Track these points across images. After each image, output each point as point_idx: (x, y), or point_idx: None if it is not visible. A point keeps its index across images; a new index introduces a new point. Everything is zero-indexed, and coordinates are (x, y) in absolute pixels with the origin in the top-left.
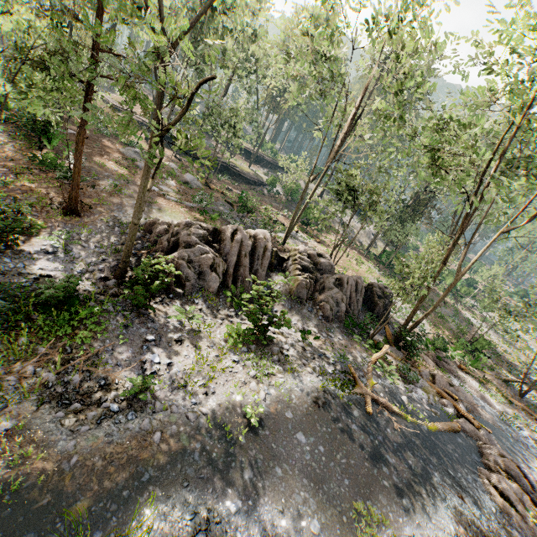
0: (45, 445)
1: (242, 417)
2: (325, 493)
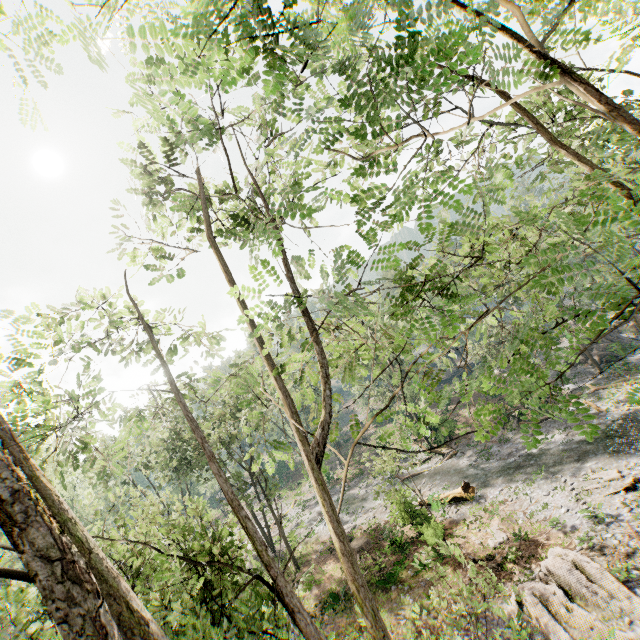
0: None
1: None
2: None
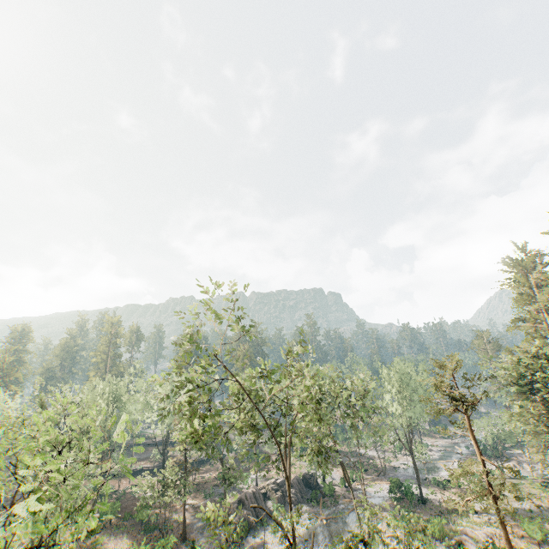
0: None
1: None
2: (322, 544)
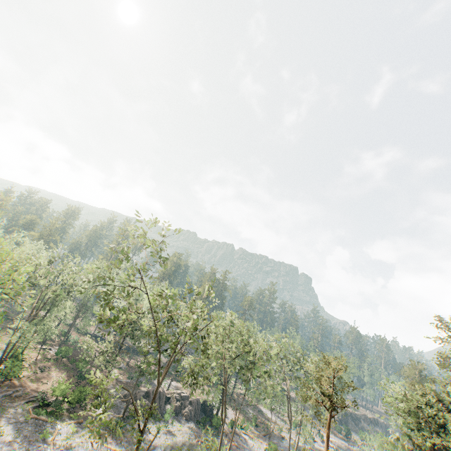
0: (133, 449)
1: (166, 445)
2: None
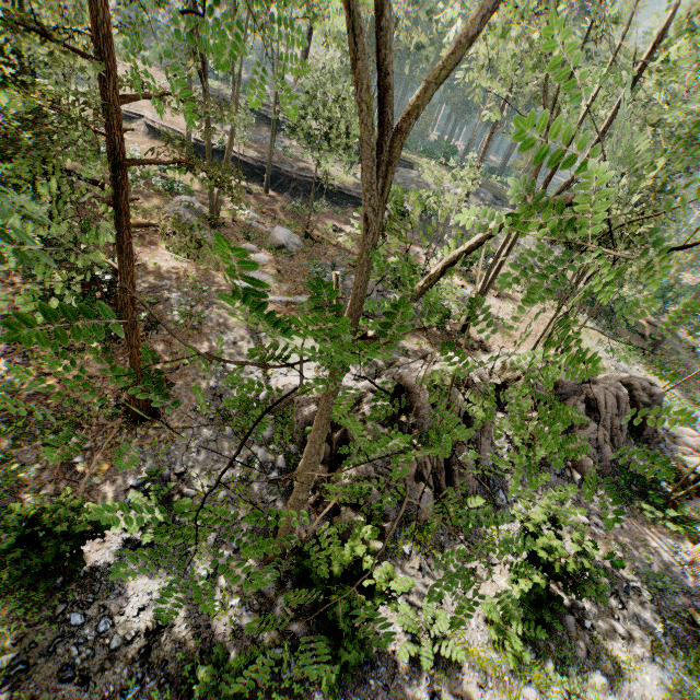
0: None
1: None
2: None
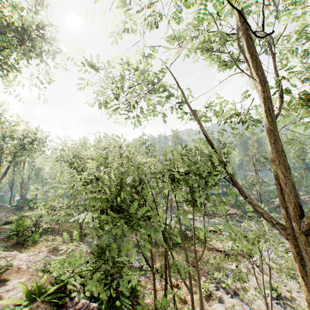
0: None
1: None
2: None
